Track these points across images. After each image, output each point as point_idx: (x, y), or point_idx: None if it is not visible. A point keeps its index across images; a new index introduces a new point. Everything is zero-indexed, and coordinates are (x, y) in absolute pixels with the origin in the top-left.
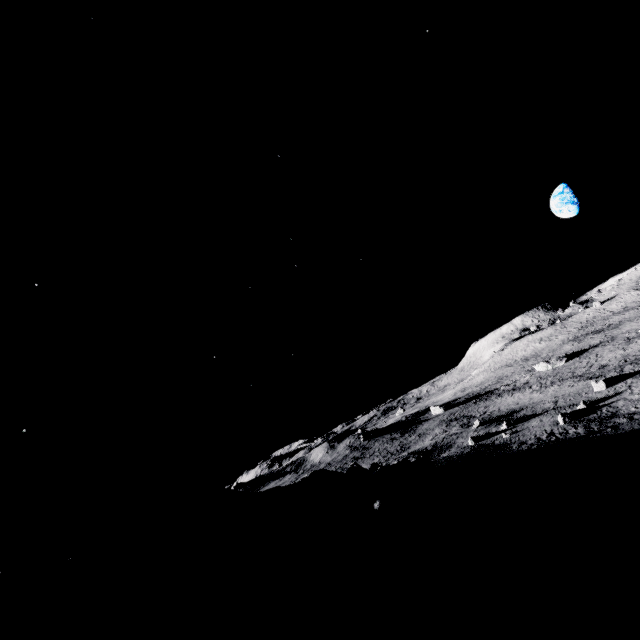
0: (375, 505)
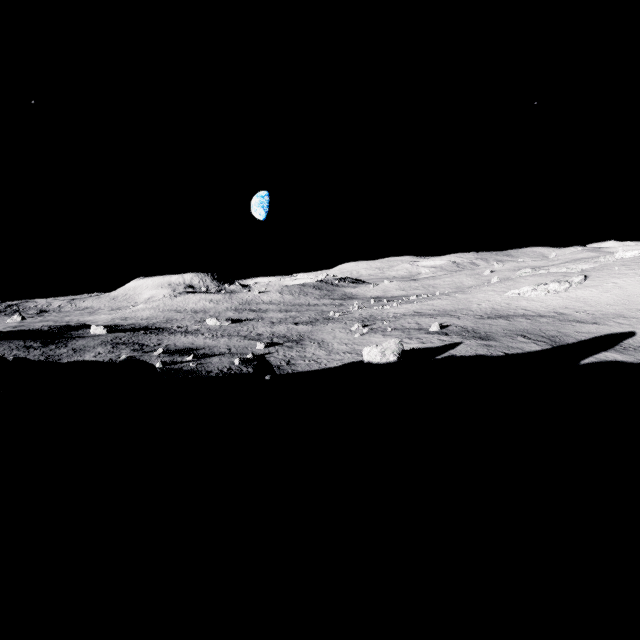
0: (267, 377)
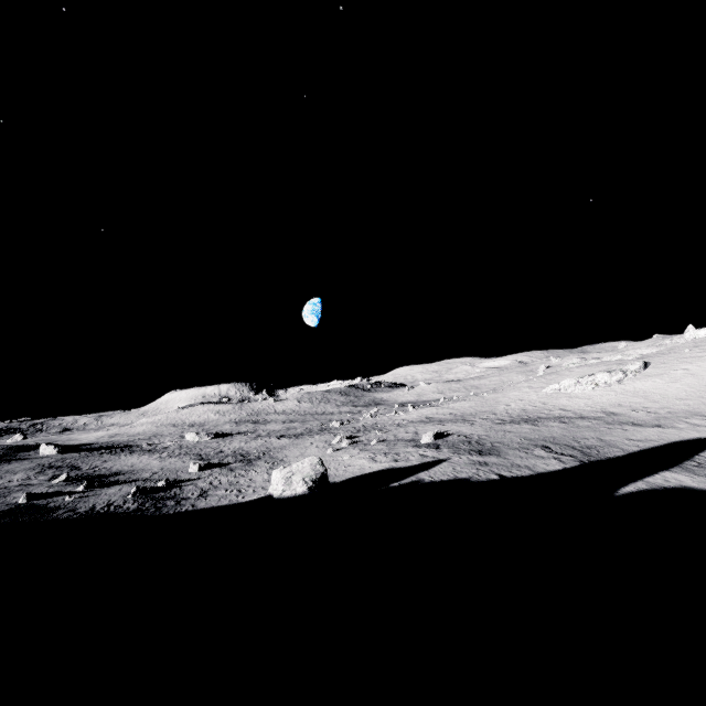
0: None
